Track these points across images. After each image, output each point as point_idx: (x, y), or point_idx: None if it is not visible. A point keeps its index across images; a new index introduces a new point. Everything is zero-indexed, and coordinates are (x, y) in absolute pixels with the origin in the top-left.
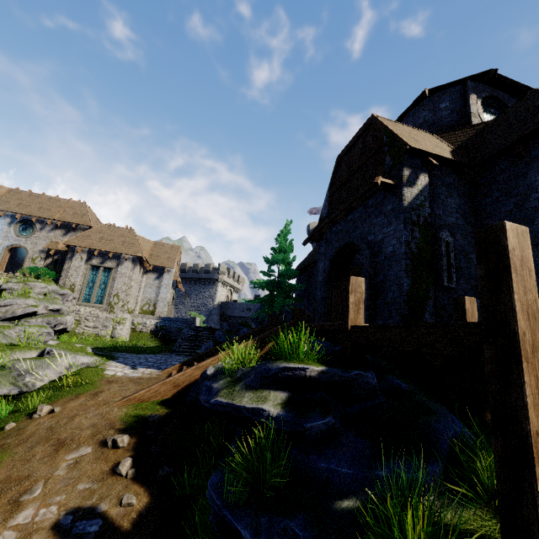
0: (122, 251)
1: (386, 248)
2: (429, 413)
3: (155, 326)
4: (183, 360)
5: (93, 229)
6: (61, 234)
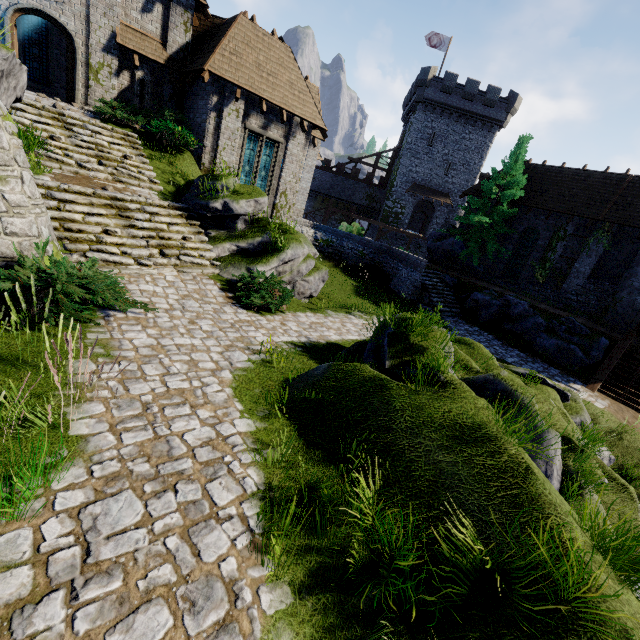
0: (298, 110)
1: None
2: None
3: (313, 238)
4: (497, 340)
5: (233, 30)
6: (138, 5)
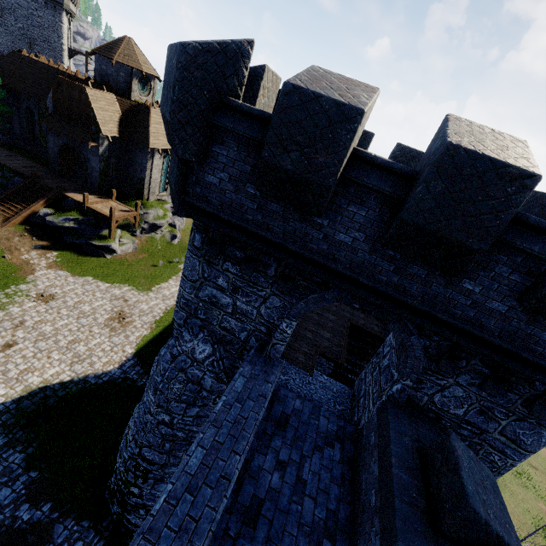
0: None
1: (92, 164)
2: (102, 222)
3: None
4: None
5: None
6: None
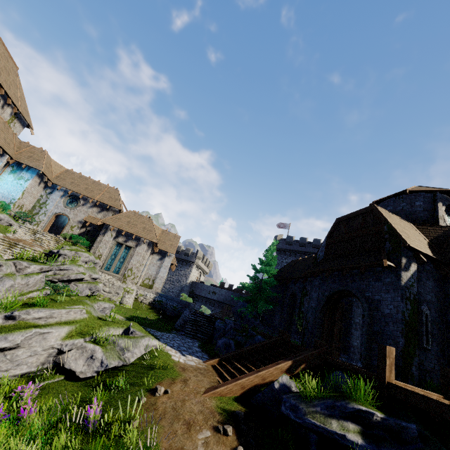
0: (142, 235)
1: (384, 309)
2: None
3: (153, 299)
4: (197, 345)
5: (123, 213)
6: (97, 211)
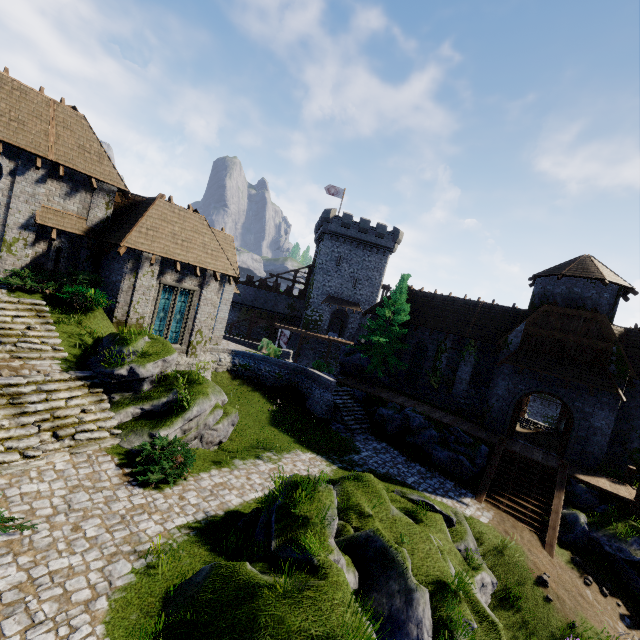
0: (211, 265)
1: (595, 422)
2: None
3: (232, 364)
4: (401, 456)
5: (151, 210)
6: (61, 193)
